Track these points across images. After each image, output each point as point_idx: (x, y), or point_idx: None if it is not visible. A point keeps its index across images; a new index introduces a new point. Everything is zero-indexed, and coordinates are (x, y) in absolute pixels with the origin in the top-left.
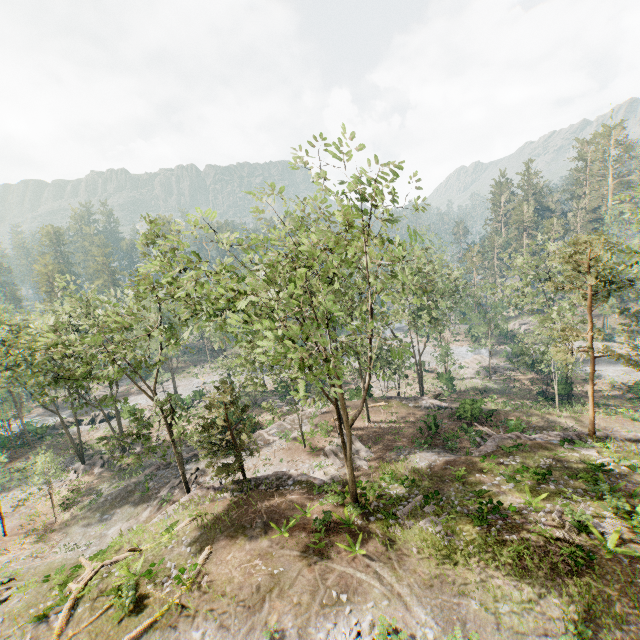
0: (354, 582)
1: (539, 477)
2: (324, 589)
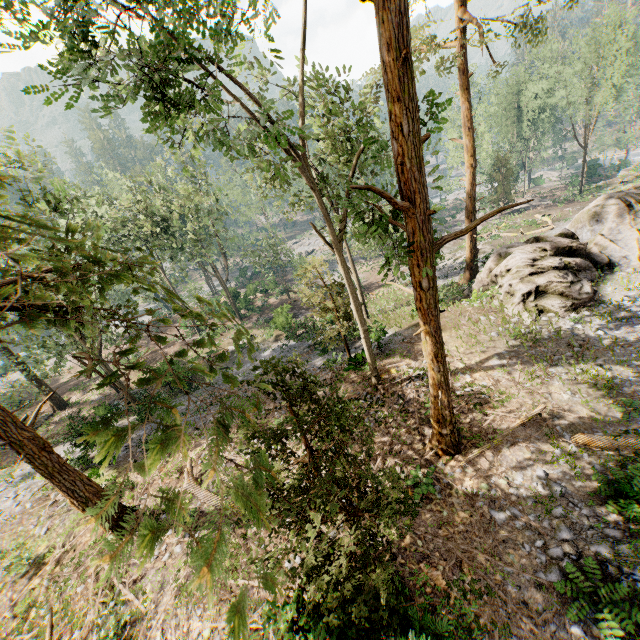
0: None
1: None
2: None
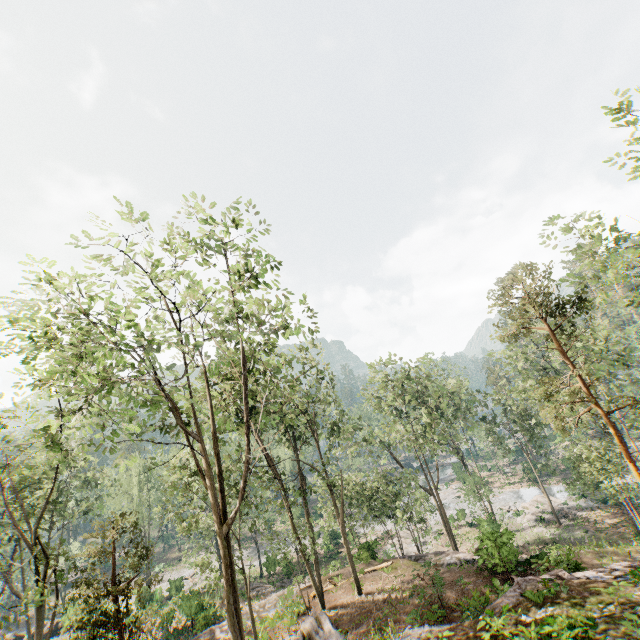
0: None
1: (574, 632)
2: None
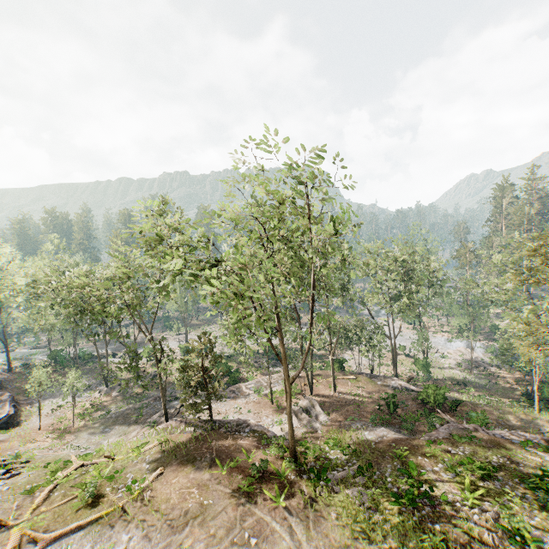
0: (267, 529)
1: (483, 472)
2: (239, 528)
